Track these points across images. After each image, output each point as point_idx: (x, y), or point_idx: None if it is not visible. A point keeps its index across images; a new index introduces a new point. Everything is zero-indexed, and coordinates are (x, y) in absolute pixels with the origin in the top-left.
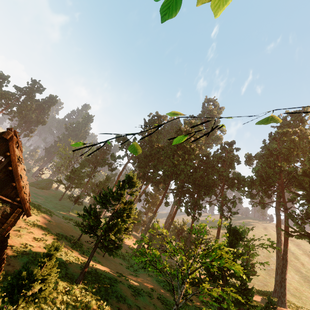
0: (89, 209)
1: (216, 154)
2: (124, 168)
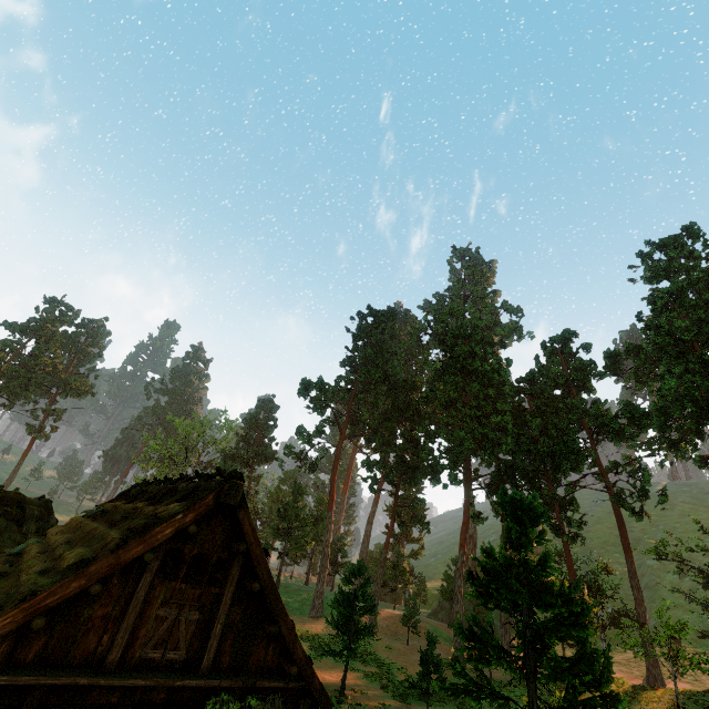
0: (481, 630)
1: (539, 368)
2: (338, 455)
